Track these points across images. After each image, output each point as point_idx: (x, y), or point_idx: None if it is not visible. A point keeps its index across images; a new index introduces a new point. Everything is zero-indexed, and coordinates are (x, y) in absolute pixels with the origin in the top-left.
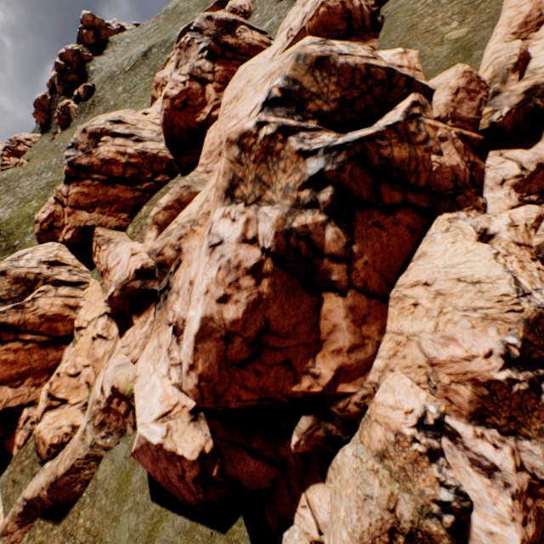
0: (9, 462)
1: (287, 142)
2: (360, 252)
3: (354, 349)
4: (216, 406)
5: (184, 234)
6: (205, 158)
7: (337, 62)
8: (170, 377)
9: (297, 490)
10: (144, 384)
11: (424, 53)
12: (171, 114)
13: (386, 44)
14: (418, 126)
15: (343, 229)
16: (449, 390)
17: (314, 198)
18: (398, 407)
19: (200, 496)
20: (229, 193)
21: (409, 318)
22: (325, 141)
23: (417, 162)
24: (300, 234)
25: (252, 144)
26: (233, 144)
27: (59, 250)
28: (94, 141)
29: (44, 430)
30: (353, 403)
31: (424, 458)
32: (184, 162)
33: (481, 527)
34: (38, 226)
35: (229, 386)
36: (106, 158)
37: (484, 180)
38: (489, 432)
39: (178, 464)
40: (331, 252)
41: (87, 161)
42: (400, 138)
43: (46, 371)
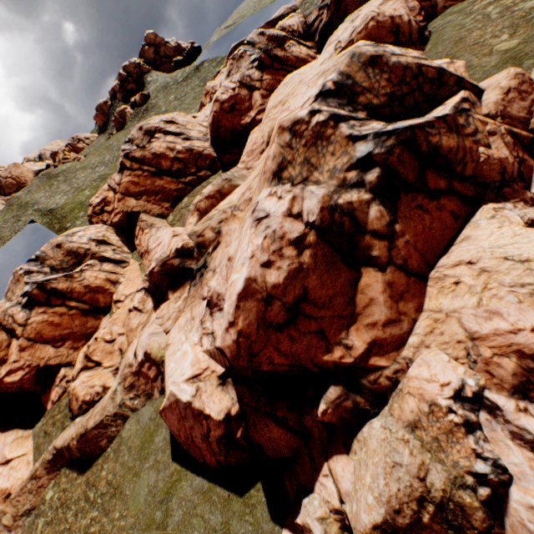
0: (43, 415)
1: (338, 128)
2: (402, 232)
3: (390, 324)
4: (249, 366)
5: (225, 218)
6: (246, 156)
7: (389, 61)
8: (202, 345)
9: (320, 459)
10: (175, 351)
11: (471, 63)
12: (219, 116)
13: (432, 56)
14: (467, 119)
15: (387, 208)
16: (490, 363)
17: (361, 178)
18: (433, 380)
19: (220, 459)
20: (277, 175)
21: (449, 296)
22: (375, 128)
23: (465, 152)
24: (344, 210)
25: (304, 130)
26: (285, 131)
27: (107, 231)
28: (148, 138)
29: (79, 387)
30: (384, 376)
31: (460, 429)
32: (226, 160)
33: (520, 501)
34: (91, 209)
35: (264, 346)
36: (157, 152)
37: (533, 176)
38: (533, 406)
39: (204, 423)
40: (373, 228)
41: (140, 154)
42: (449, 128)
43: (84, 337)
